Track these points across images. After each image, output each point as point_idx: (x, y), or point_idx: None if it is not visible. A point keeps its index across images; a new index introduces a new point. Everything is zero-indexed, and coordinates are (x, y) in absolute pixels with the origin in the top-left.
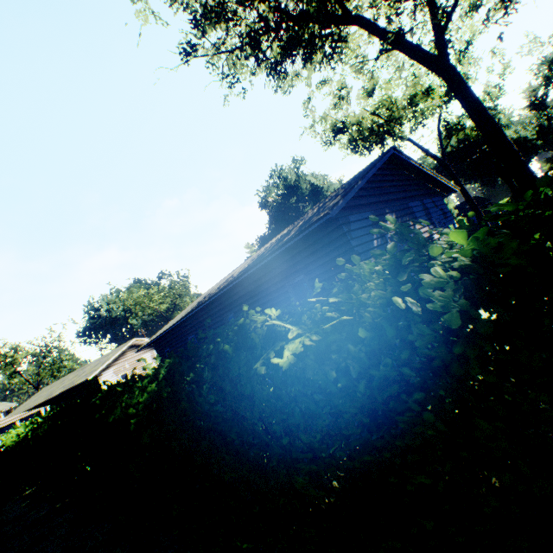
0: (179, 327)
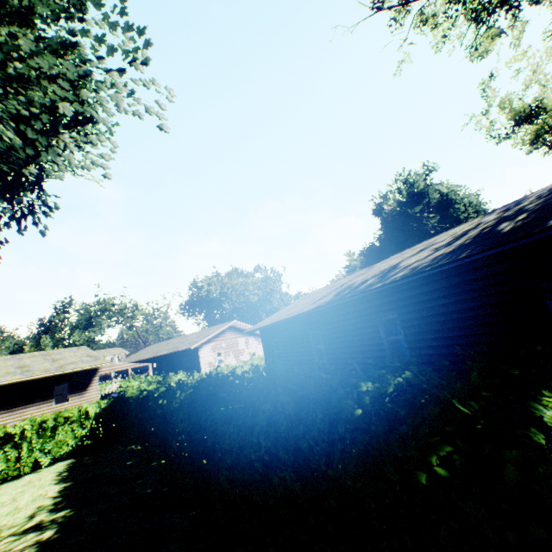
0: (299, 317)
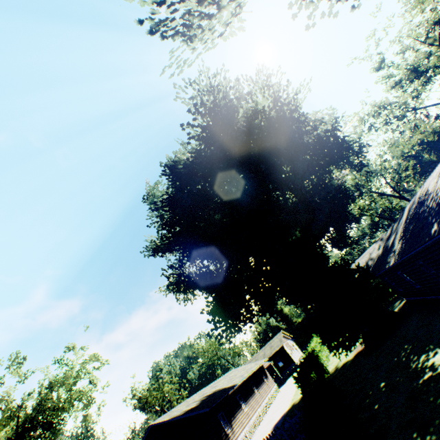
0: None
